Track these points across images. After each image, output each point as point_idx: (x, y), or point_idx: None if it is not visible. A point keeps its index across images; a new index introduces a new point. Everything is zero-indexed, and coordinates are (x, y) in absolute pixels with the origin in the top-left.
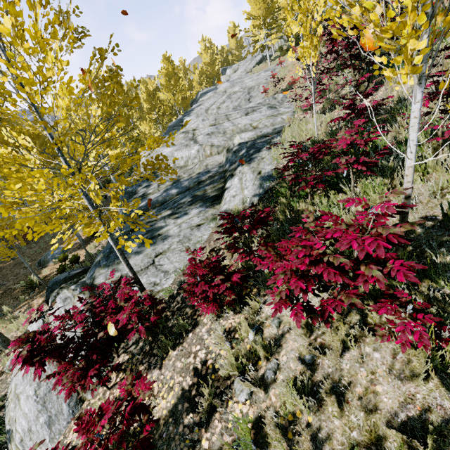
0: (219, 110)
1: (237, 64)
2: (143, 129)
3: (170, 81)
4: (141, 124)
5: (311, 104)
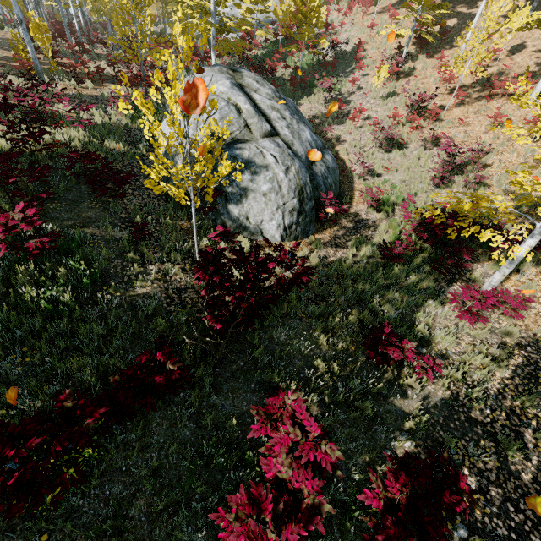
0: None
1: None
2: None
3: None
4: None
5: None
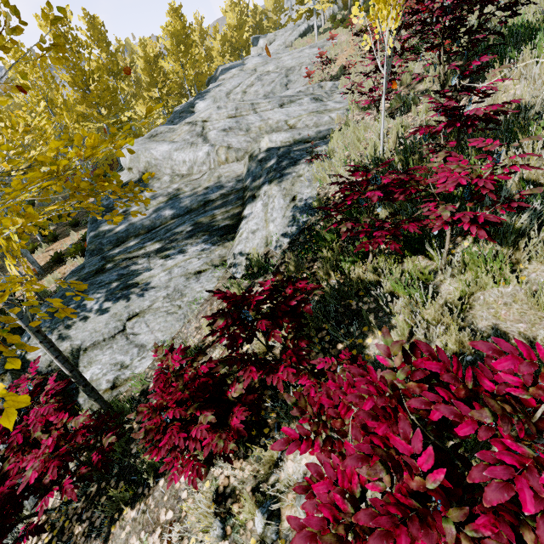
0: (245, 96)
1: (273, 33)
2: (140, 112)
3: (178, 46)
4: (138, 104)
5: (375, 100)
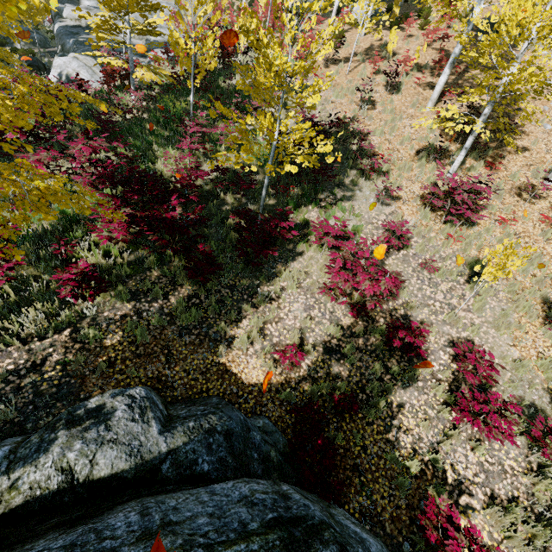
0: None
1: None
2: None
3: None
4: None
5: None
